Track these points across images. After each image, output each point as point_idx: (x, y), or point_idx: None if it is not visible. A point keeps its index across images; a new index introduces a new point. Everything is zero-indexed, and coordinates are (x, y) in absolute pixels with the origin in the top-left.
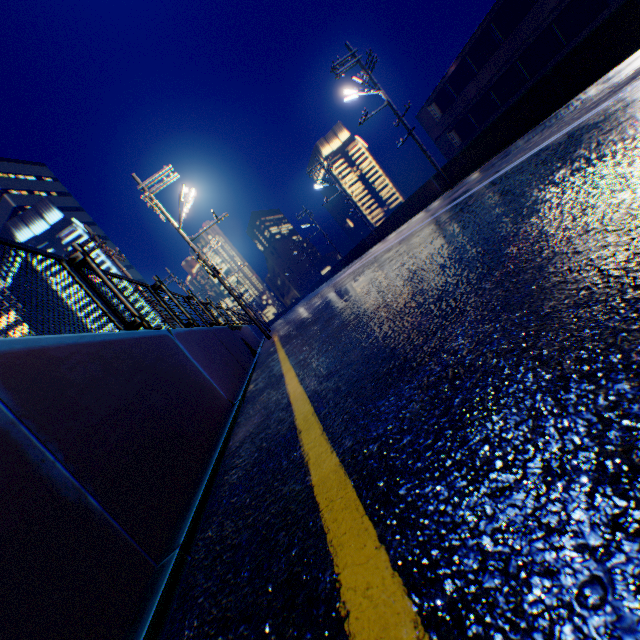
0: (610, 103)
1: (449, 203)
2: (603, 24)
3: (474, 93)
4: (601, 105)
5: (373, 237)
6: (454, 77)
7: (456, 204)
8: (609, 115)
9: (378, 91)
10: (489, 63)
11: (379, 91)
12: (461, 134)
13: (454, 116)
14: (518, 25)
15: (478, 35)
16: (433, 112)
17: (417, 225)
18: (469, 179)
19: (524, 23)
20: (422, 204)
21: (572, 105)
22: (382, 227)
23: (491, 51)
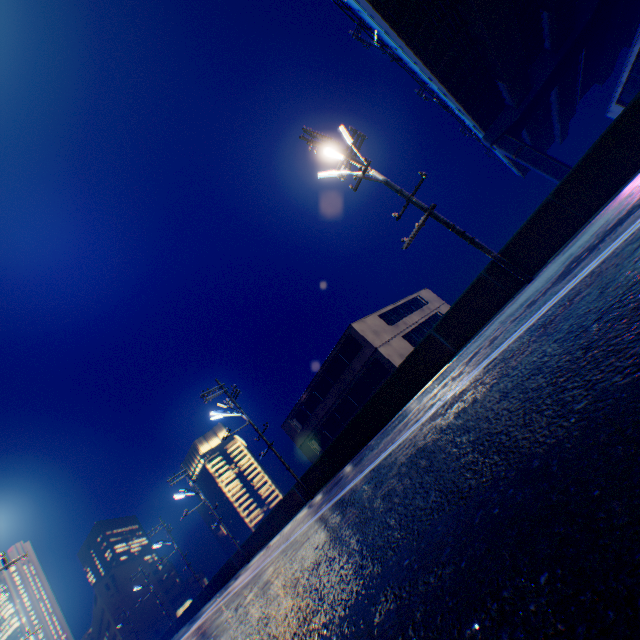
0: (372, 467)
1: (295, 531)
2: (381, 389)
3: (323, 412)
4: (372, 463)
5: (241, 555)
6: (307, 400)
7: (292, 541)
8: (362, 488)
9: (241, 412)
10: (329, 394)
11: (242, 412)
12: (320, 441)
13: (312, 427)
14: (342, 375)
15: (318, 377)
16: (295, 423)
17: (269, 555)
18: (321, 493)
19: (345, 374)
20: (289, 513)
21: (376, 440)
22: (251, 541)
23: (329, 387)
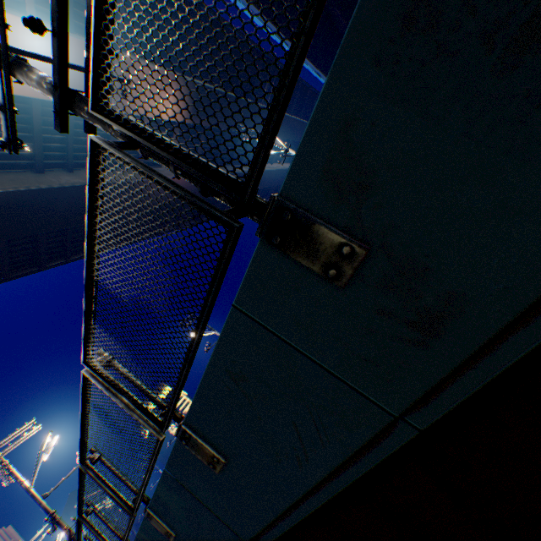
0: None
1: None
2: None
3: None
4: None
5: None
6: None
7: None
8: None
9: (176, 425)
10: None
11: (177, 425)
12: None
13: None
14: None
15: None
16: None
17: None
18: None
19: None
20: None
21: None
22: None
23: None
